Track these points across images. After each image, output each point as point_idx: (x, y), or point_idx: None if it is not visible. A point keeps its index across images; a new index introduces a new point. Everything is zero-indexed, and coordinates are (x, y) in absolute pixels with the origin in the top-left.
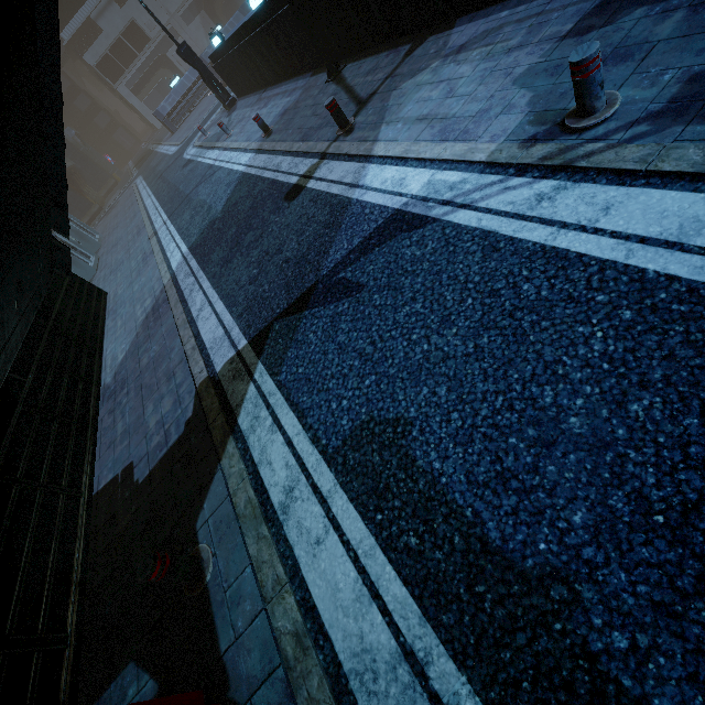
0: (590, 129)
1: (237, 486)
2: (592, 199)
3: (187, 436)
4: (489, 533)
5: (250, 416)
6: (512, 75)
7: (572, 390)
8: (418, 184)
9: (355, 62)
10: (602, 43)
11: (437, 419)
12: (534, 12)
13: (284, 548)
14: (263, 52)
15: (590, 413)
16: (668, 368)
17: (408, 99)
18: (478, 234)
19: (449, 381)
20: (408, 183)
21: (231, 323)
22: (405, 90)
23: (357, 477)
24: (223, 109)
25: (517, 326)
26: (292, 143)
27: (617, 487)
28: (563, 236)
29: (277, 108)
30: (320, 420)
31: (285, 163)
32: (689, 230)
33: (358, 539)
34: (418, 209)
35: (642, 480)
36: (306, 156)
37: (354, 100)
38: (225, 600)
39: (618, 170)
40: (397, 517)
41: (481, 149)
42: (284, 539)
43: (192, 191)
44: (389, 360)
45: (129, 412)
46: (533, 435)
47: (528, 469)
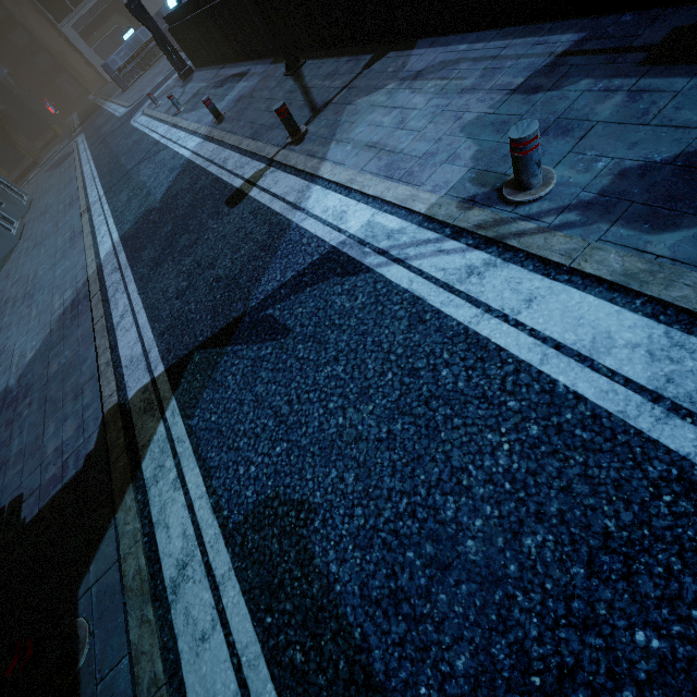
0: (526, 204)
1: (129, 549)
2: (517, 286)
3: (85, 475)
4: (374, 664)
5: (155, 464)
6: (462, 120)
7: (473, 507)
8: (357, 222)
9: (315, 59)
10: (547, 108)
11: (341, 511)
12: (490, 54)
13: (168, 637)
14: (222, 26)
15: (487, 539)
16: (564, 502)
17: (360, 119)
18: (407, 297)
19: (359, 468)
20: (348, 218)
21: (151, 342)
22: (360, 108)
23: (253, 565)
24: (178, 77)
25: (430, 417)
26: (241, 138)
27: (501, 634)
28: (486, 321)
29: (232, 91)
30: (225, 485)
31: (232, 160)
32: (600, 346)
33: (244, 643)
34: (354, 252)
35: (526, 631)
36: (254, 158)
37: (309, 105)
38: (95, 696)
39: (545, 258)
40: (286, 623)
41: (422, 198)
42: (170, 625)
43: (133, 167)
44: (303, 428)
45: (28, 429)
46: (430, 553)
47: (420, 593)
